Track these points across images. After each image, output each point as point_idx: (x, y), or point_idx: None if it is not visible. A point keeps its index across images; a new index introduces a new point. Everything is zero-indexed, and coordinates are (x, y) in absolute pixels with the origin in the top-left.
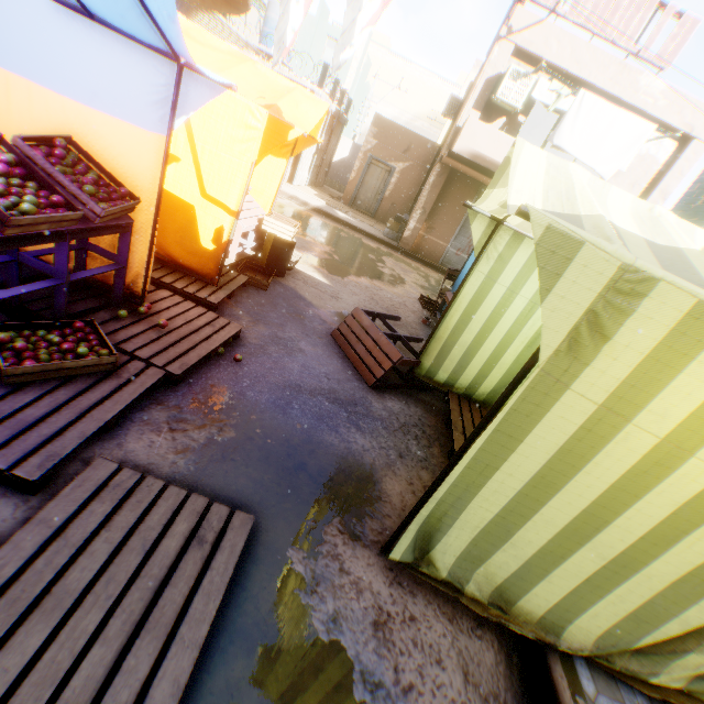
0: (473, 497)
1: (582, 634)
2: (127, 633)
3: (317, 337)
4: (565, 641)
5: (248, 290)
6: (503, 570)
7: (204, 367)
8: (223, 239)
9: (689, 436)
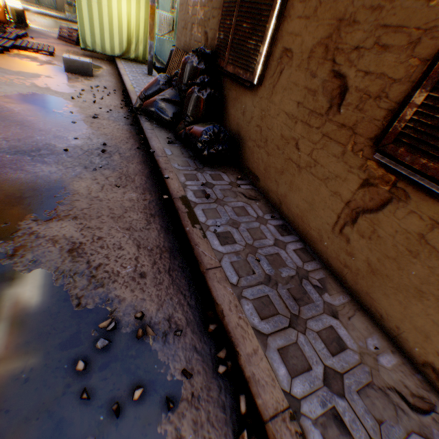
0: (85, 28)
1: (117, 53)
2: (43, 48)
3: (54, 39)
4: (116, 56)
5: (20, 30)
6: (99, 44)
7: (26, 39)
8: (2, 5)
9: (100, 2)
